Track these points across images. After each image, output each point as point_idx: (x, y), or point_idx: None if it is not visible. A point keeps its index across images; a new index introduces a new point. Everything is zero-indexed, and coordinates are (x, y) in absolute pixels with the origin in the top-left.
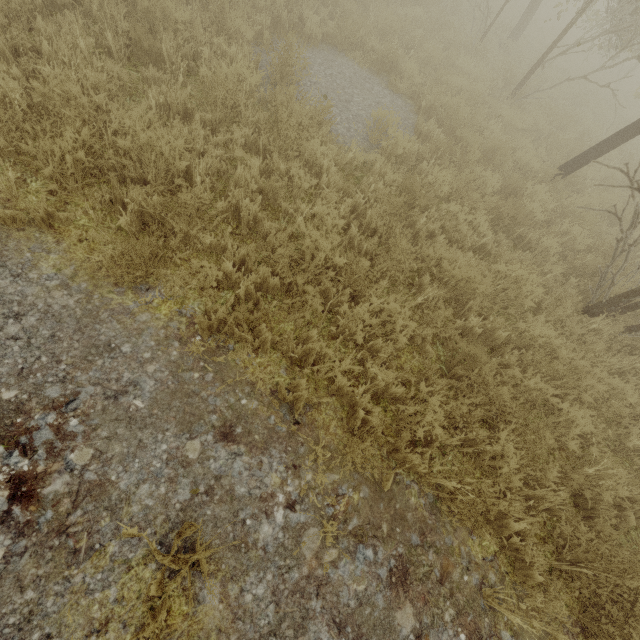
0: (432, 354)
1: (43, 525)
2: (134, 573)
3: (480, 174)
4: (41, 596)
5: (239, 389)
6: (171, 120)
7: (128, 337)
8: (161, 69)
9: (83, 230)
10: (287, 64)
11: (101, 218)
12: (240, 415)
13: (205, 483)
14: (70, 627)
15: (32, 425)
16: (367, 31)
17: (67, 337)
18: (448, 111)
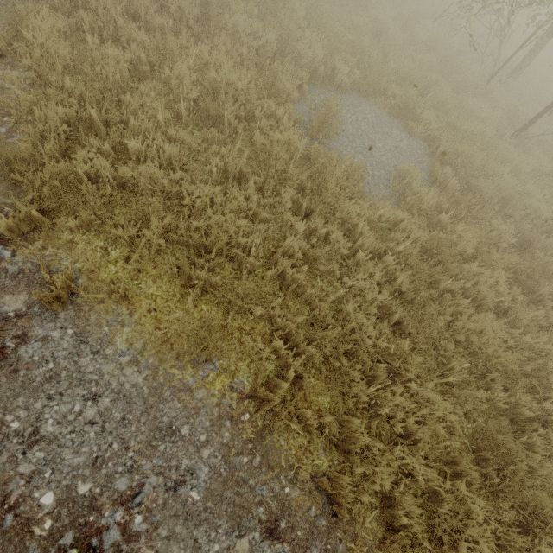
0: (459, 432)
1: None
2: None
3: (496, 226)
4: None
5: (283, 475)
6: (229, 185)
7: (187, 417)
8: (218, 127)
9: (152, 299)
10: (325, 120)
11: (168, 287)
12: (284, 506)
13: None
14: None
15: (102, 524)
16: (389, 79)
17: (135, 419)
18: (463, 159)
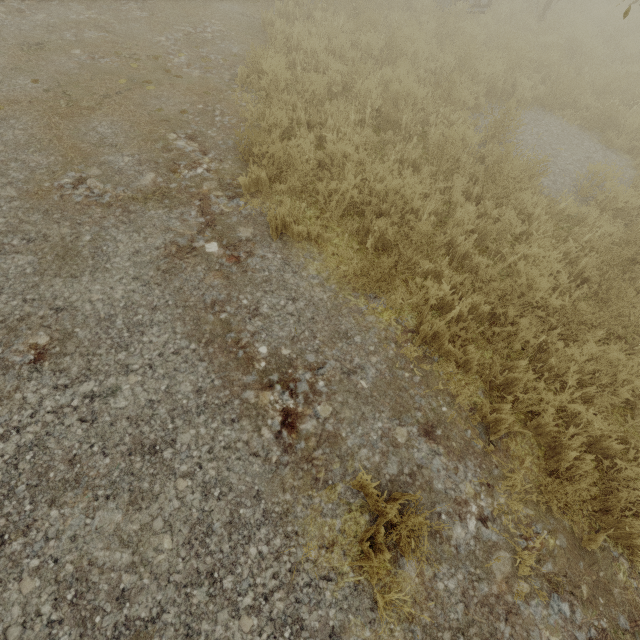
0: None
1: (298, 450)
2: (353, 515)
3: None
4: (294, 501)
5: (440, 397)
6: (404, 171)
7: (359, 331)
8: (394, 133)
9: (335, 247)
10: (501, 125)
11: (348, 240)
12: (440, 419)
13: (409, 467)
14: (309, 534)
15: (297, 377)
16: (582, 91)
17: (321, 321)
18: None
